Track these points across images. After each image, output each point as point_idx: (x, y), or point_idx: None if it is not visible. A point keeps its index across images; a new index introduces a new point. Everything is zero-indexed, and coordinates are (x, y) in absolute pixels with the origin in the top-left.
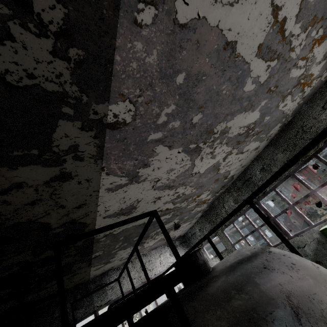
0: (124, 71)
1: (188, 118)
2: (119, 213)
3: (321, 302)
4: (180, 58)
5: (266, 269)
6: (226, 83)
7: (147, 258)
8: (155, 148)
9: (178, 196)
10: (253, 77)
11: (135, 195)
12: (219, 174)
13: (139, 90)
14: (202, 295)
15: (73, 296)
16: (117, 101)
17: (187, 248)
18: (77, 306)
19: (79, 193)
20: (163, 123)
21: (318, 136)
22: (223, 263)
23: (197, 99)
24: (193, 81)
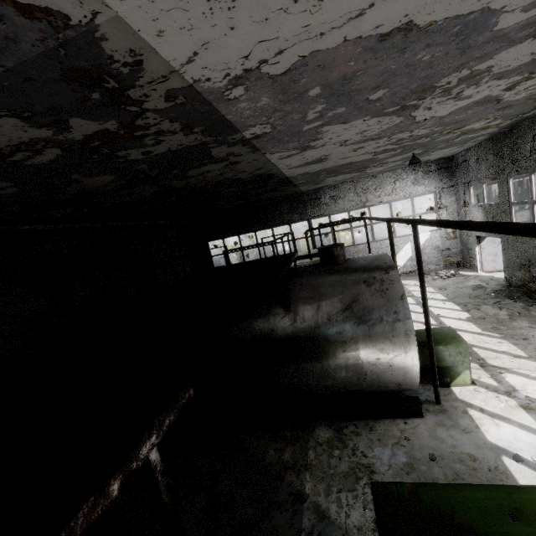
0: (241, 118)
1: (359, 100)
2: (306, 164)
3: (370, 313)
4: (301, 84)
5: (364, 283)
6: (422, 52)
7: (375, 182)
8: (319, 130)
9: (399, 139)
10: (522, 5)
11: (317, 154)
12: (508, 102)
13: (265, 117)
14: (313, 277)
15: (289, 202)
16: (248, 129)
17: (447, 177)
18: (293, 211)
19: (253, 165)
20: (317, 117)
21: (446, 223)
22: (352, 262)
23: (362, 87)
24: (340, 83)
